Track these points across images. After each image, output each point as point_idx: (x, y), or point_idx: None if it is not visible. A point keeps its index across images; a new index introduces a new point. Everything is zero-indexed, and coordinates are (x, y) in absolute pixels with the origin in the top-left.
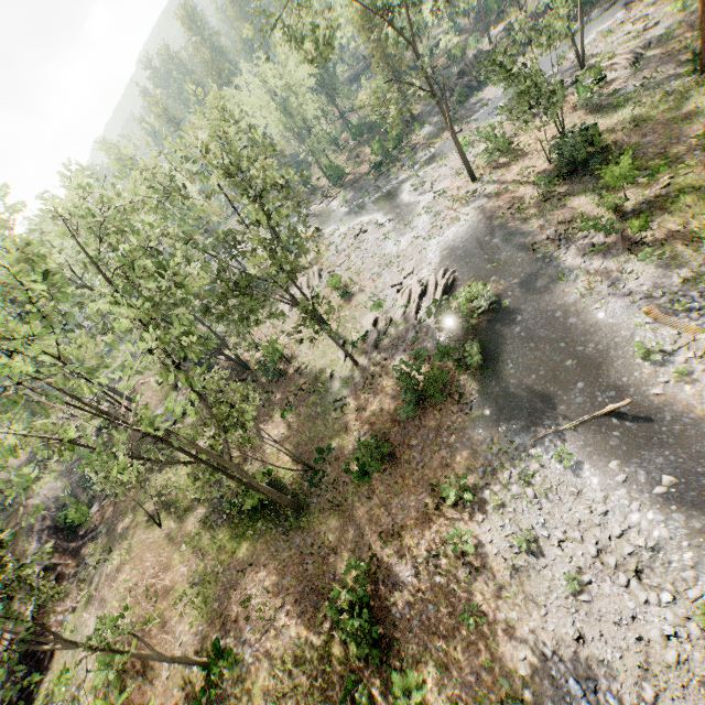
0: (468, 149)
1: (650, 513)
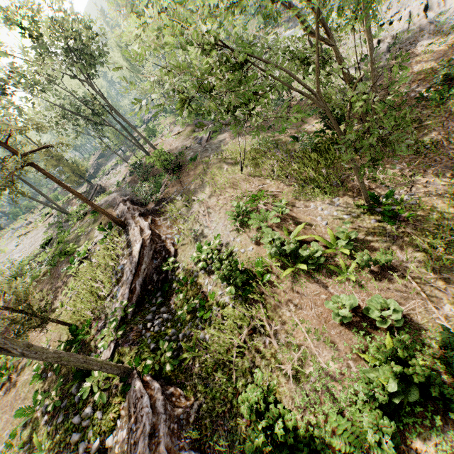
0: None
1: None
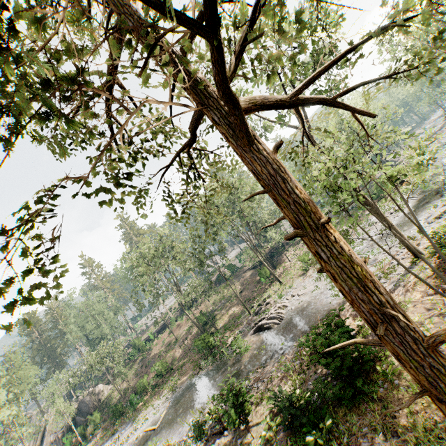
0: None
1: (130, 443)
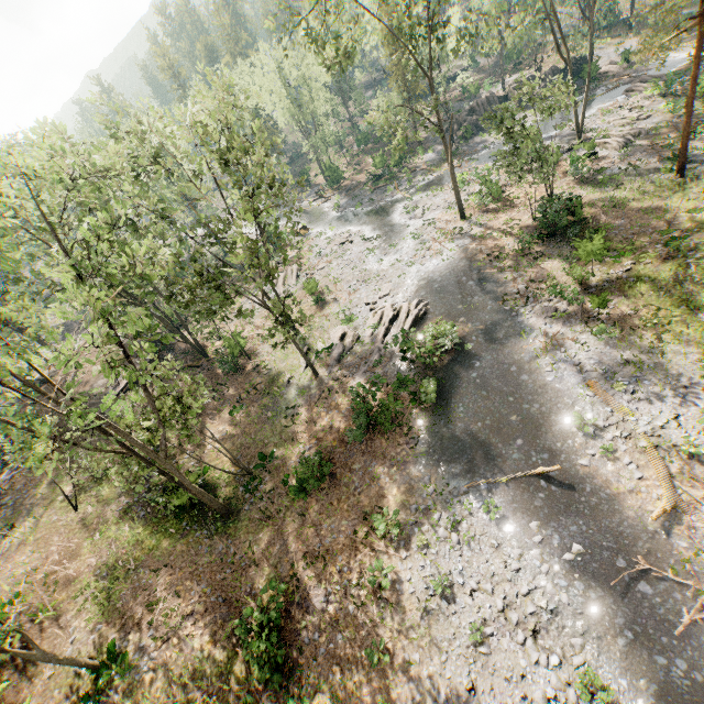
0: (464, 186)
1: (556, 577)
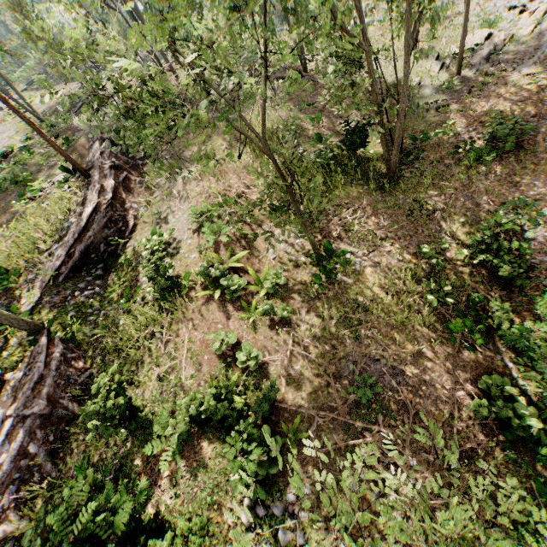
0: None
1: None
